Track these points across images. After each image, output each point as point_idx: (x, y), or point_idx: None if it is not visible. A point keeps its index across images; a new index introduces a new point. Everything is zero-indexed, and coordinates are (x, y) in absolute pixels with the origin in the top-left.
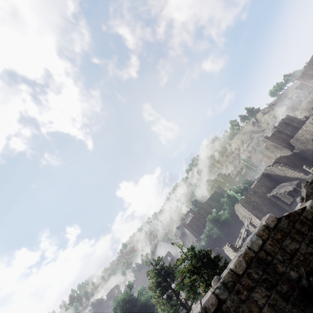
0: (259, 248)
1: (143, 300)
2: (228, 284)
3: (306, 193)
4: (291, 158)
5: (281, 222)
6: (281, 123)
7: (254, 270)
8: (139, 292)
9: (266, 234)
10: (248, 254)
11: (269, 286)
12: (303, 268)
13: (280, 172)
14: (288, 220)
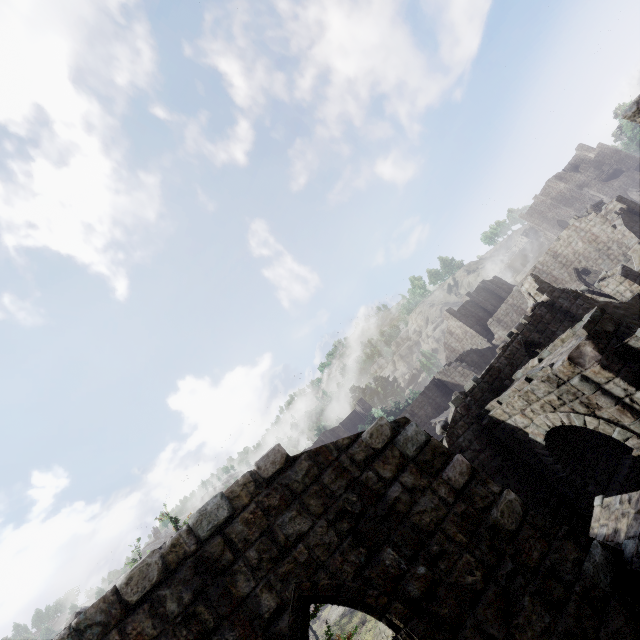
0: (215, 530)
1: None
2: (88, 632)
3: (454, 416)
4: (486, 355)
5: (294, 467)
6: (480, 289)
7: (176, 590)
8: None
9: (248, 495)
10: (180, 545)
11: (192, 635)
12: (295, 585)
13: (461, 379)
14: (312, 462)
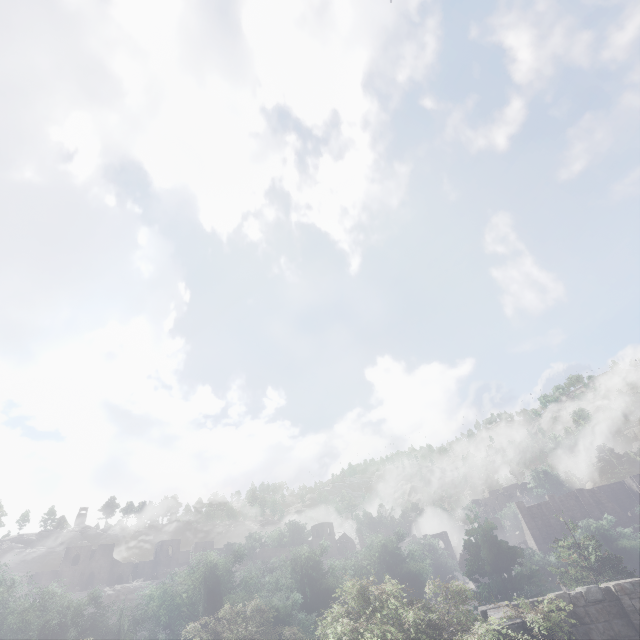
0: None
1: (415, 567)
2: None
3: None
4: None
5: None
6: None
7: None
8: (412, 551)
9: None
10: None
11: None
12: None
13: None
14: None
